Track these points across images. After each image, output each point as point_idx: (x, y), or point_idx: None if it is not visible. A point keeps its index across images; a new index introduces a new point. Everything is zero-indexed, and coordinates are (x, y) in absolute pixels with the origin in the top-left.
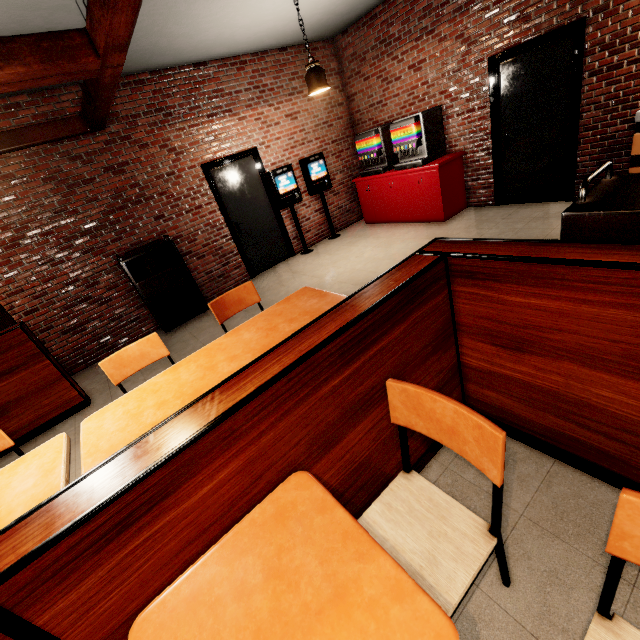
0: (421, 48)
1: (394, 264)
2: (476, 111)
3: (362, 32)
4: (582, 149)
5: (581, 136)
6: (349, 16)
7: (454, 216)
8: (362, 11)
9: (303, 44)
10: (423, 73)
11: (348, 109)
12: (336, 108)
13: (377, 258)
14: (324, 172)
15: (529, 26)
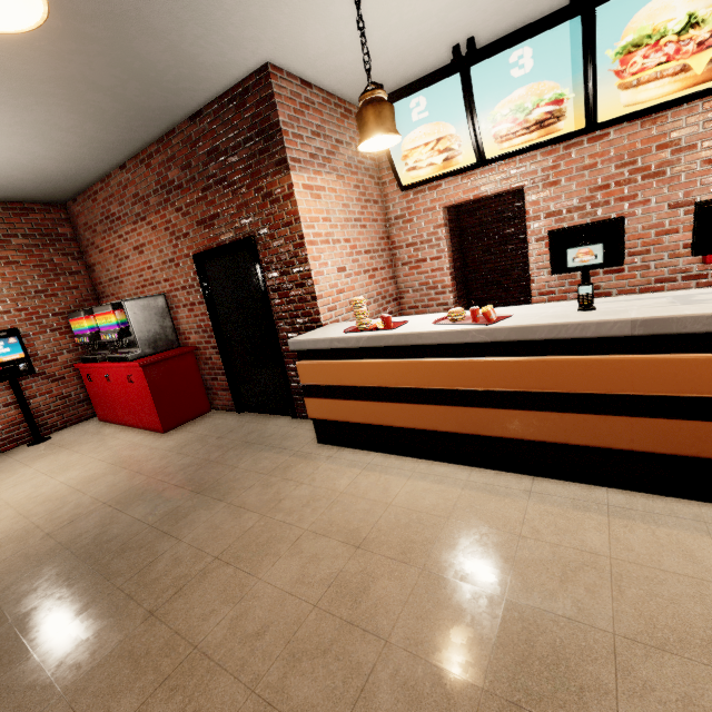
0: (140, 232)
1: (3, 523)
2: (197, 305)
3: (89, 204)
4: (289, 363)
5: (284, 349)
6: (56, 185)
7: (188, 423)
8: (75, 183)
9: (3, 201)
10: (146, 257)
11: (90, 279)
12: (66, 276)
13: (8, 502)
14: (19, 353)
15: (217, 233)
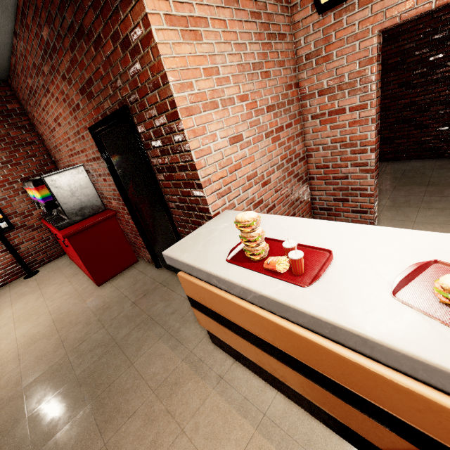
0: (51, 104)
1: None
2: (107, 176)
3: (17, 79)
4: None
5: (179, 230)
6: None
7: (119, 274)
8: None
9: None
10: (64, 129)
11: (44, 146)
12: (23, 147)
13: None
14: None
15: (97, 103)
